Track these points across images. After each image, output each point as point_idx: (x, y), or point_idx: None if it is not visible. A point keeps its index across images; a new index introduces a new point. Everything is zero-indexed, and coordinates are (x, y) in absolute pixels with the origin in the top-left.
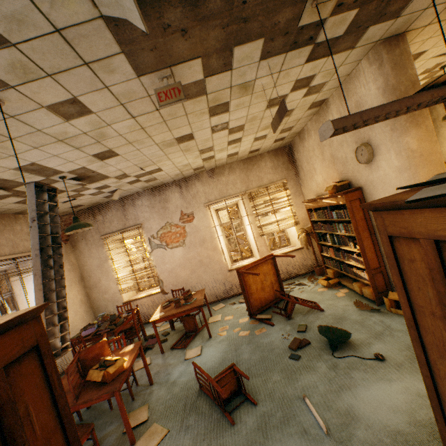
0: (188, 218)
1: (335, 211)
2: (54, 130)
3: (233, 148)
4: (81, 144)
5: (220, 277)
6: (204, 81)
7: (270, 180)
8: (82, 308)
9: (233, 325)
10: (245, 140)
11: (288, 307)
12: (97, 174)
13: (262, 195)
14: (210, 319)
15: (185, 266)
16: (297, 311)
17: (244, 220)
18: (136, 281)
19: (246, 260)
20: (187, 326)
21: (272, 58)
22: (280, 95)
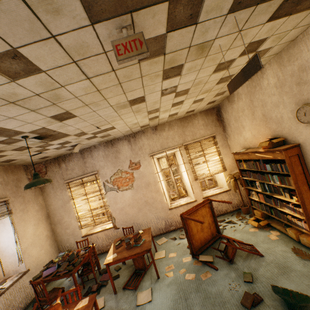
0: (136, 166)
1: (270, 164)
2: (1, 91)
3: (175, 109)
4: (36, 106)
5: (162, 214)
6: (165, 37)
7: (202, 134)
8: (47, 242)
9: (178, 264)
10: (186, 102)
11: (228, 250)
12: (58, 133)
13: (196, 147)
14: (156, 255)
15: (133, 205)
16: (236, 253)
17: (181, 167)
18: (92, 218)
19: (182, 199)
20: (137, 264)
21: (241, 11)
22: (229, 60)
